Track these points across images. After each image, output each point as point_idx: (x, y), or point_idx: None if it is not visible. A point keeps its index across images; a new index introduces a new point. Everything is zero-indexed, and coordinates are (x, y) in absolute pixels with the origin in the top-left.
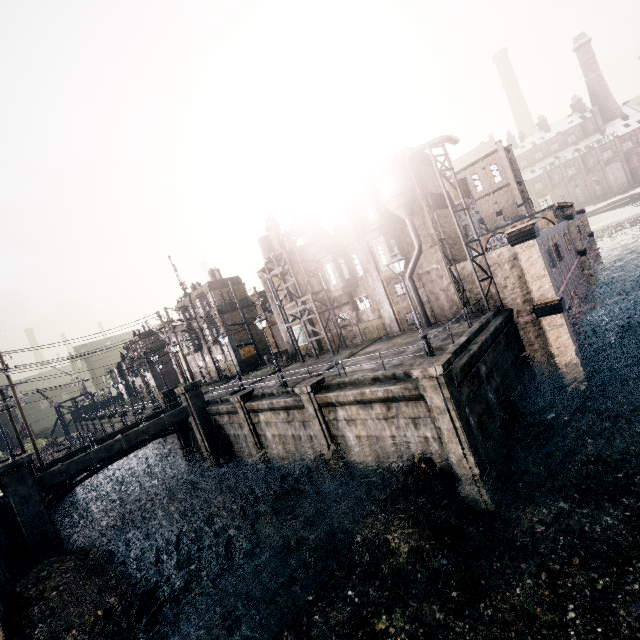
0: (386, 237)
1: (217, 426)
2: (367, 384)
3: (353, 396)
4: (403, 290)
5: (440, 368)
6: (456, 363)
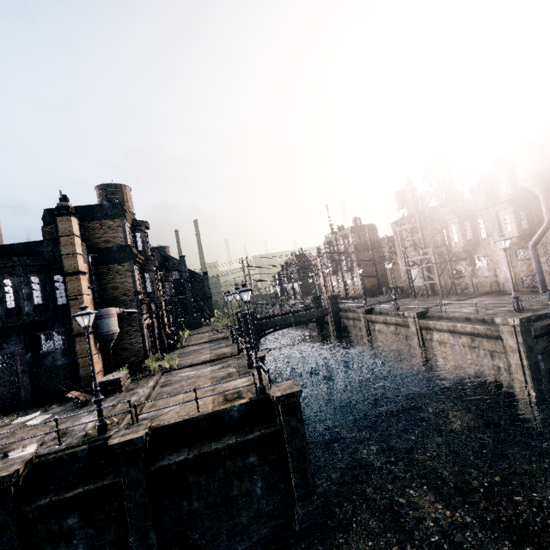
0: (515, 209)
1: (344, 326)
2: (460, 321)
3: (447, 326)
4: (524, 256)
5: (517, 320)
6: (540, 322)
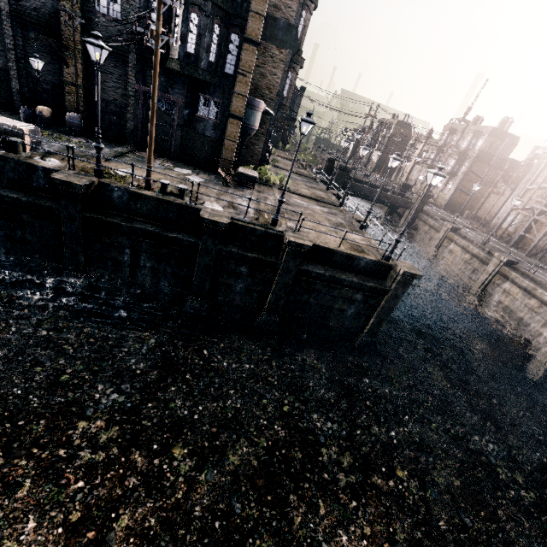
0: None
1: (415, 226)
2: (542, 288)
3: (527, 285)
4: None
5: None
6: None
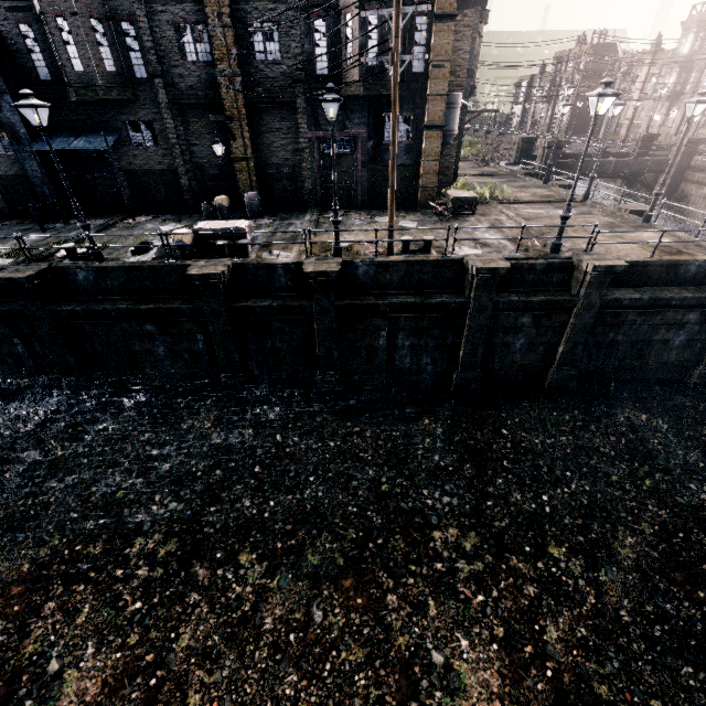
0: None
1: (682, 194)
2: None
3: None
4: None
5: None
6: None
